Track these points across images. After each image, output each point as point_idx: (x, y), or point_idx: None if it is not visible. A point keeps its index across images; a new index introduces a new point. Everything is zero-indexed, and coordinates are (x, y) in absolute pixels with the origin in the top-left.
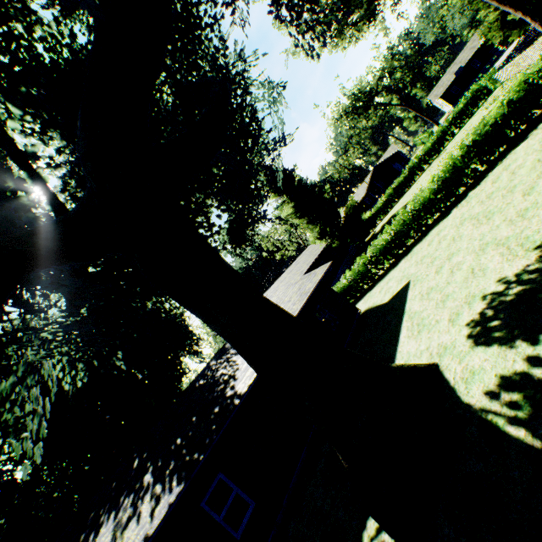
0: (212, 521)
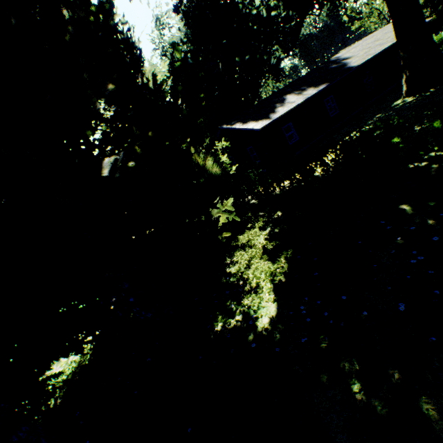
0: (326, 107)
